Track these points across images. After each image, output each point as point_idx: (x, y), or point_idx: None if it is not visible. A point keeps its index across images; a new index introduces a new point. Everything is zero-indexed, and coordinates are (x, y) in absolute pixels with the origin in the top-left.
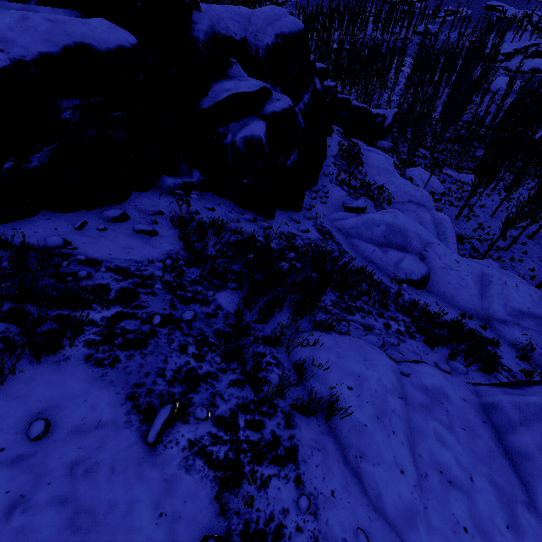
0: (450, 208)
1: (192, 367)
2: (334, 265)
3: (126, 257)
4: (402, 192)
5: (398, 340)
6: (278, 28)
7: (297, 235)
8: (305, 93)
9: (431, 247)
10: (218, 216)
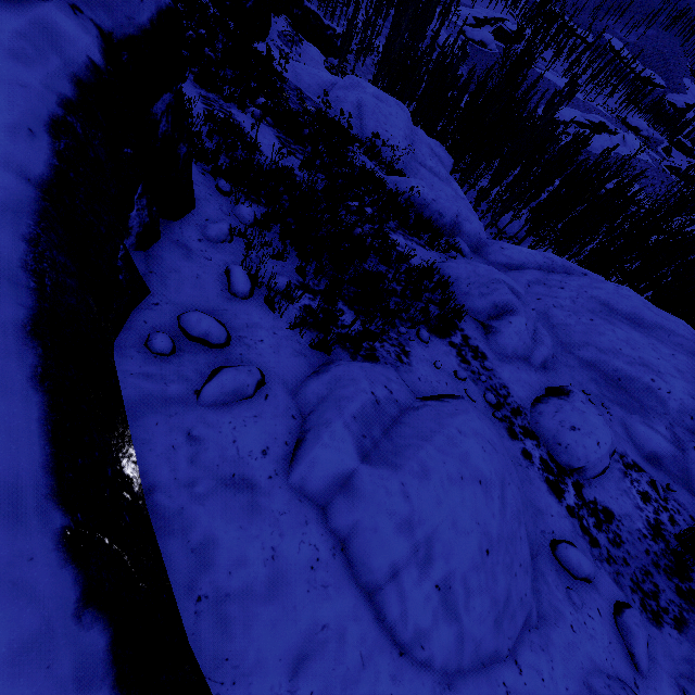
0: None
1: None
2: None
3: None
4: None
5: None
6: None
7: None
8: None
9: None
10: None
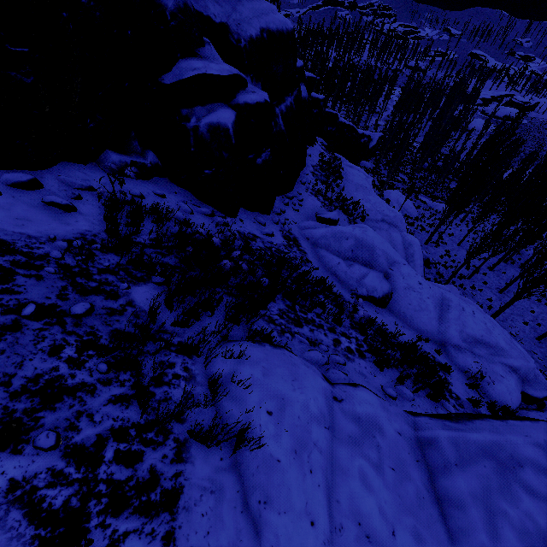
0: (422, 233)
1: (60, 376)
2: (292, 272)
3: (16, 230)
4: (377, 211)
5: (346, 359)
6: (264, 22)
7: (259, 237)
8: (288, 96)
9: (396, 266)
10: (164, 202)
